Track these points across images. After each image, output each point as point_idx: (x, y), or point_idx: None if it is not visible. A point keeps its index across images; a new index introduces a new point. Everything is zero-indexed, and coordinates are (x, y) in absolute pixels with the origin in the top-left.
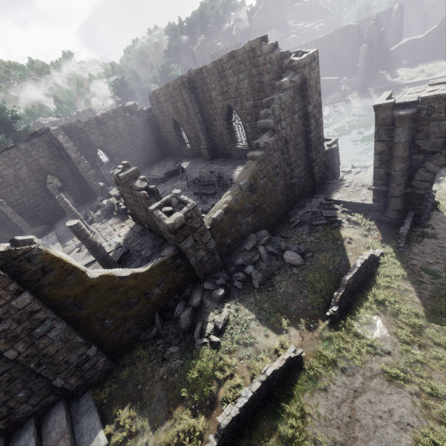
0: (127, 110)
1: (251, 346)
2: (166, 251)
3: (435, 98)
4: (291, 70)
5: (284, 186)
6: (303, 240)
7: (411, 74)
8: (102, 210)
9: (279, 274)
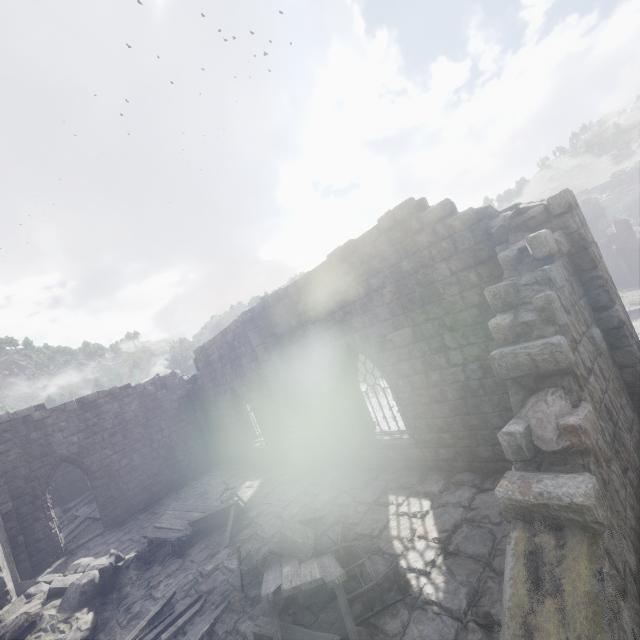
0: (160, 383)
1: None
2: None
3: None
4: (523, 229)
5: None
6: None
7: None
8: None
9: None
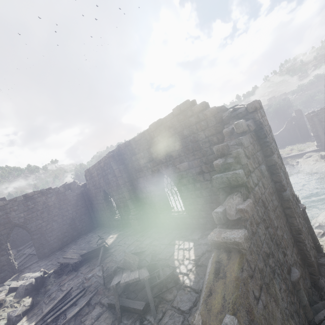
0: (67, 187)
1: None
2: None
3: None
4: (236, 118)
5: (288, 293)
6: None
7: (286, 151)
8: None
9: None
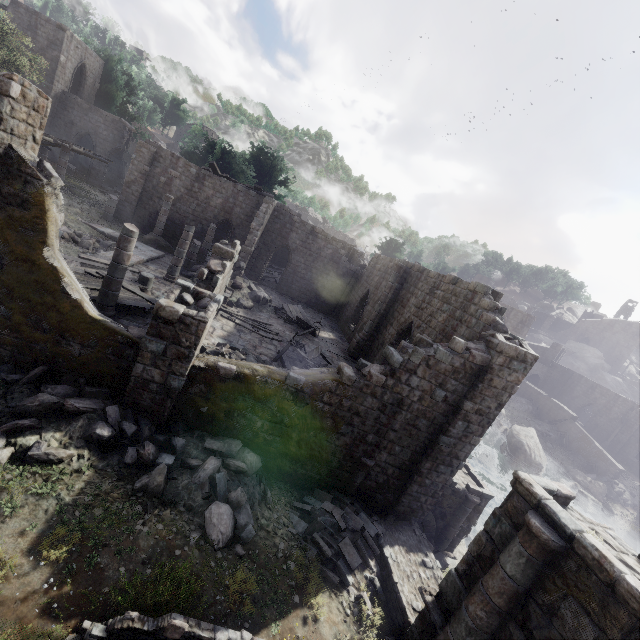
0: (352, 252)
1: None
2: (137, 329)
3: (598, 561)
4: (486, 343)
5: (347, 449)
6: (274, 531)
7: None
8: None
9: (178, 512)
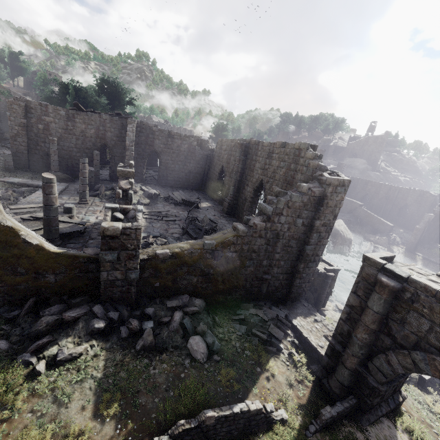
0: (200, 141)
1: (57, 406)
2: (90, 249)
3: (424, 287)
4: (318, 181)
5: (253, 274)
6: (229, 338)
7: None
8: (113, 192)
9: (171, 352)
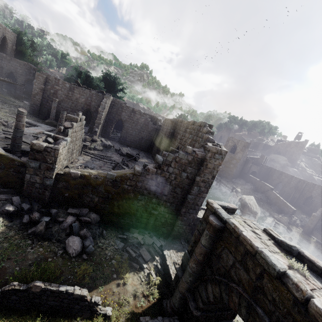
0: (156, 119)
1: None
2: (26, 158)
3: (234, 229)
4: (204, 148)
5: (144, 207)
6: (105, 248)
7: None
8: None
9: (52, 242)
